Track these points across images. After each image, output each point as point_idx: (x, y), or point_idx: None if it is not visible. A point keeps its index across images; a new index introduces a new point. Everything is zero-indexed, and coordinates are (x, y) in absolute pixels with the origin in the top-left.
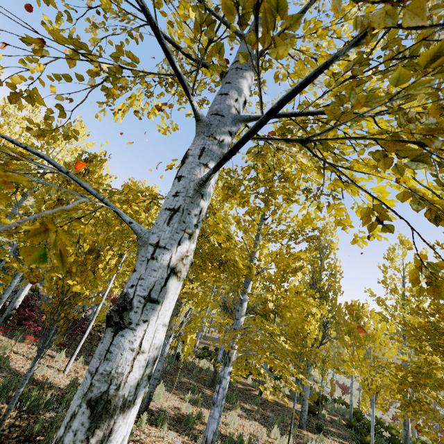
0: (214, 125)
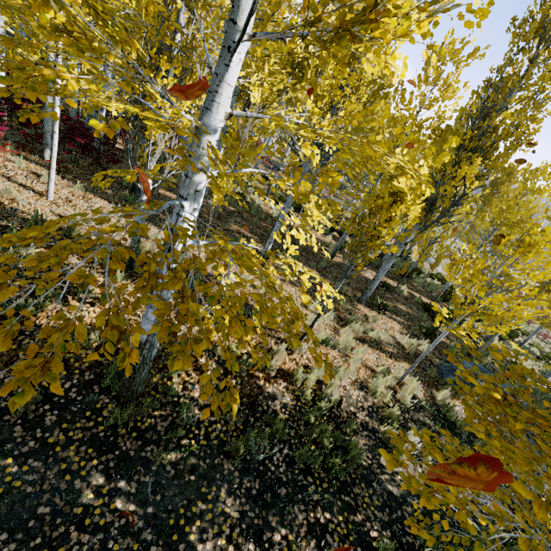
0: None
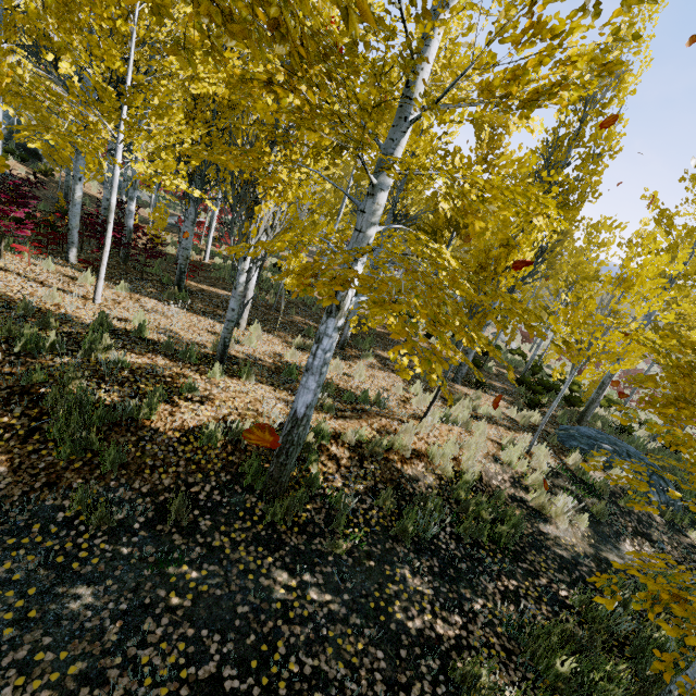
0: None
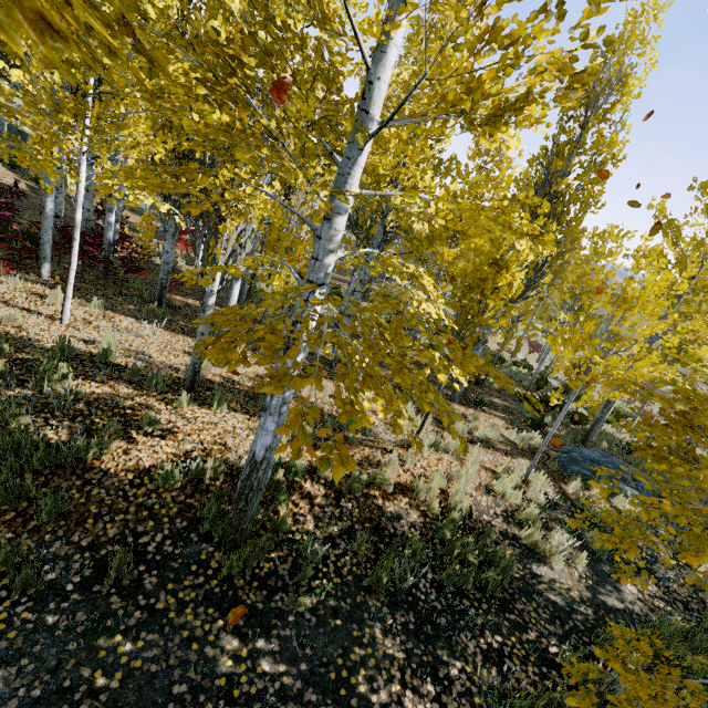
0: None
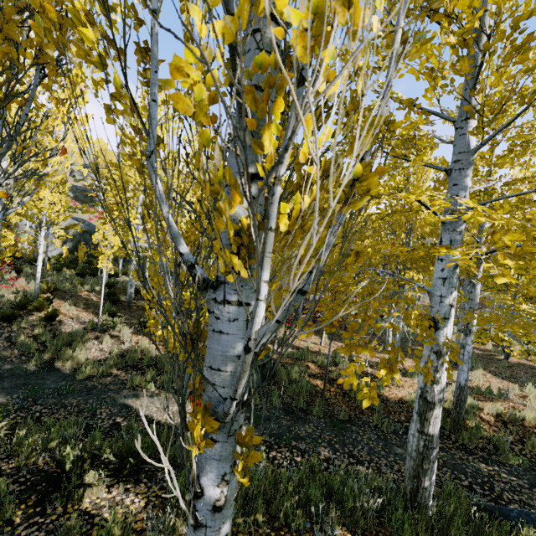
0: (453, 222)
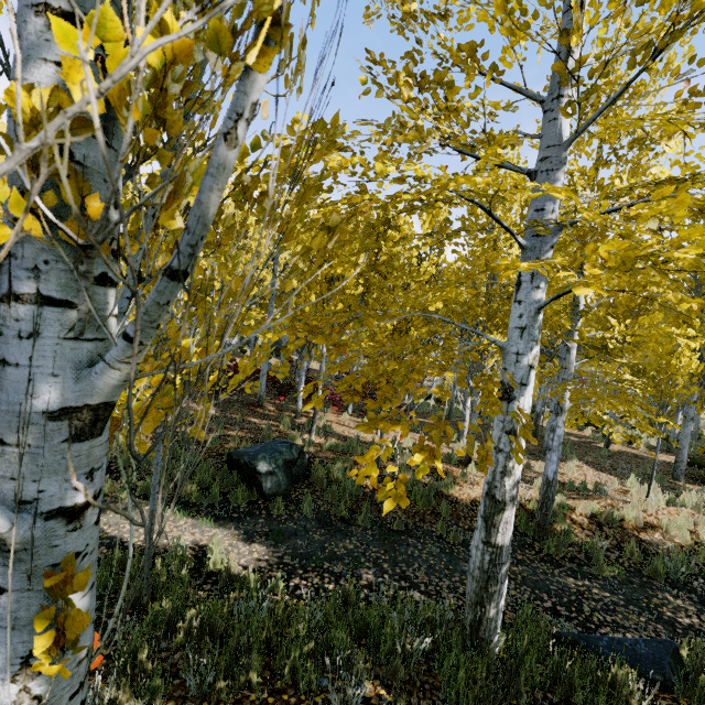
0: (537, 248)
